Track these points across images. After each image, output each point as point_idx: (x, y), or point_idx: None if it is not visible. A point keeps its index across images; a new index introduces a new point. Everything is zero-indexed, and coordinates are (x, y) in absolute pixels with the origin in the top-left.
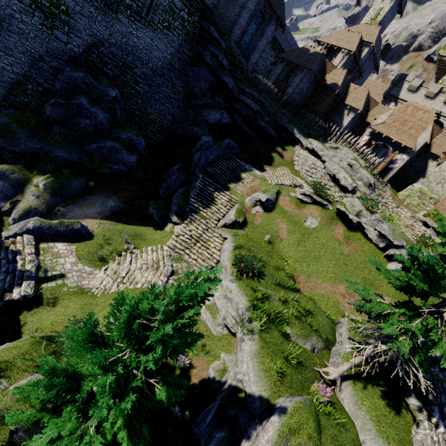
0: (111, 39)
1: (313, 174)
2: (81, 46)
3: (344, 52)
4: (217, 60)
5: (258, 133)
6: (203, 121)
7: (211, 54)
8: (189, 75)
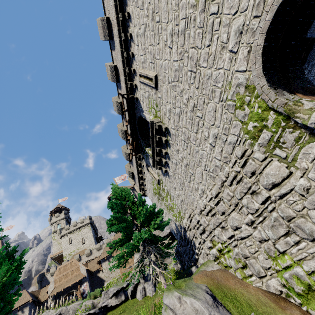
0: None
1: None
2: None
3: None
4: None
5: None
6: None
7: None
8: None
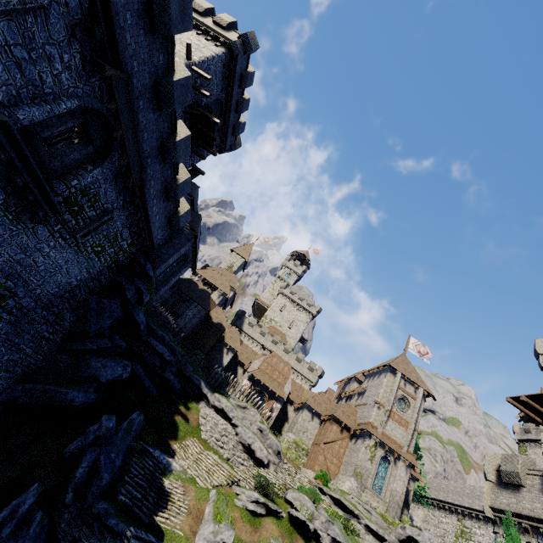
0: None
1: (225, 444)
2: None
3: (220, 292)
4: (140, 296)
5: (157, 385)
6: (87, 376)
7: (136, 289)
8: (91, 307)
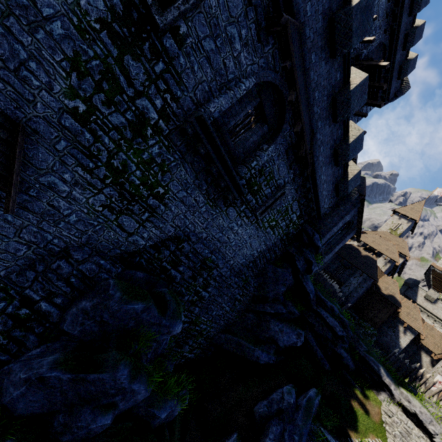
0: (203, 232)
1: None
2: (154, 238)
3: (386, 259)
4: (308, 266)
5: (328, 358)
6: (268, 337)
7: (305, 259)
8: (268, 275)
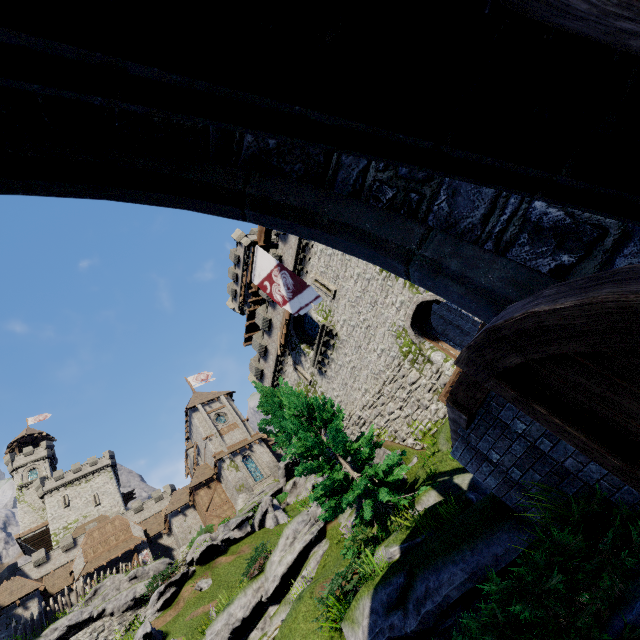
0: None
1: (109, 635)
2: None
3: None
4: None
5: None
6: None
7: None
8: None
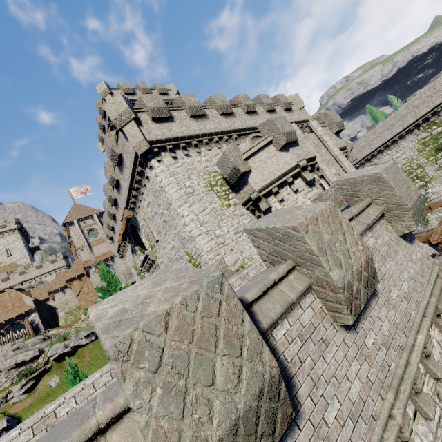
0: None
1: None
2: None
3: None
4: None
5: None
6: None
7: None
8: None
